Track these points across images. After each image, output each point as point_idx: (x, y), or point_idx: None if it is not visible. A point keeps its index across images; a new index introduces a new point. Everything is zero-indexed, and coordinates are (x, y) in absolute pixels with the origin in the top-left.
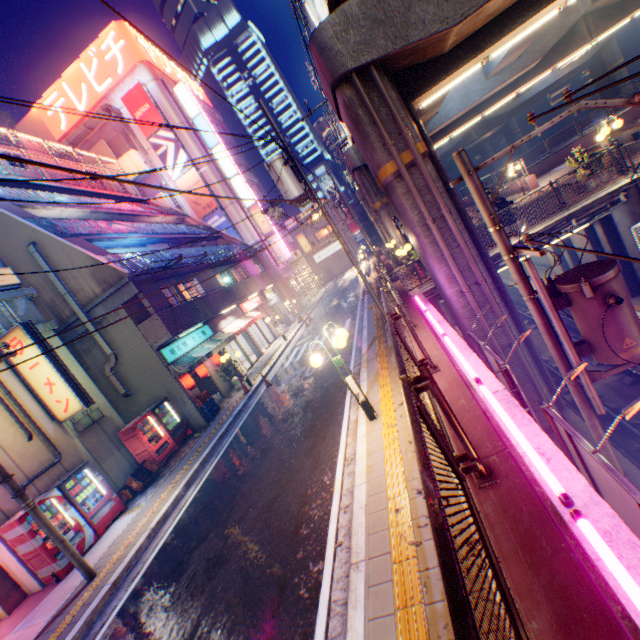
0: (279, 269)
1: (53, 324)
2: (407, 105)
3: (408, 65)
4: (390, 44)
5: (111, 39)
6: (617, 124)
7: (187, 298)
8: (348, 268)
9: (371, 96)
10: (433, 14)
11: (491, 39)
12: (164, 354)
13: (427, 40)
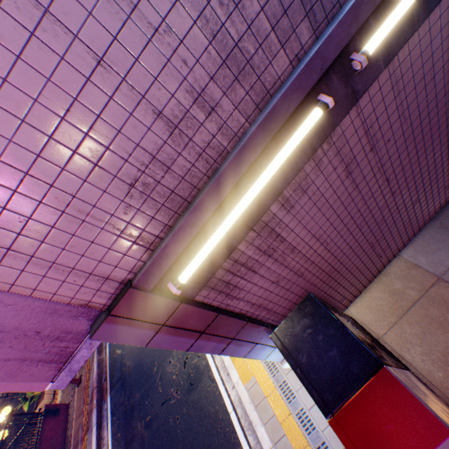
0: None
1: None
2: None
3: None
4: None
5: None
6: None
7: None
8: None
9: None
10: None
11: None
12: None
13: None
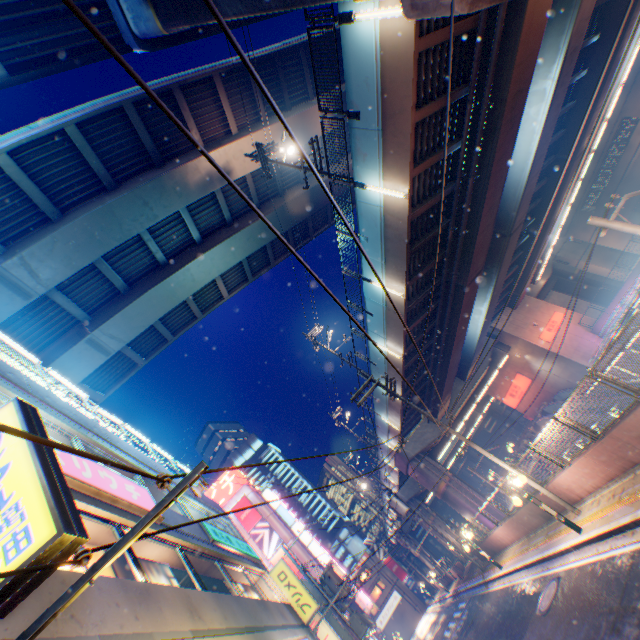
0: None
1: None
2: (434, 460)
3: (428, 448)
4: (422, 445)
5: (227, 475)
6: (510, 444)
7: None
8: (414, 624)
9: (422, 461)
10: (430, 434)
11: (449, 434)
12: None
13: (432, 441)
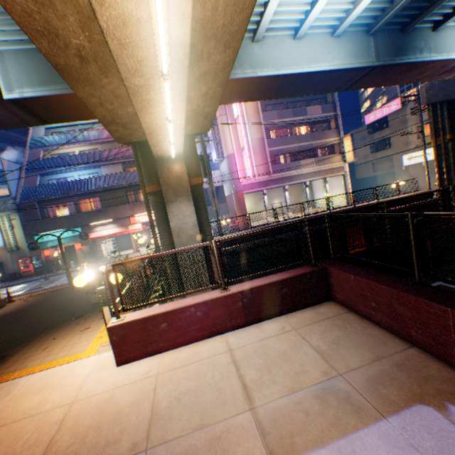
0: (241, 184)
1: (17, 211)
2: None
3: None
4: None
5: None
6: None
7: (90, 207)
8: None
9: None
10: None
11: None
12: (36, 238)
13: None
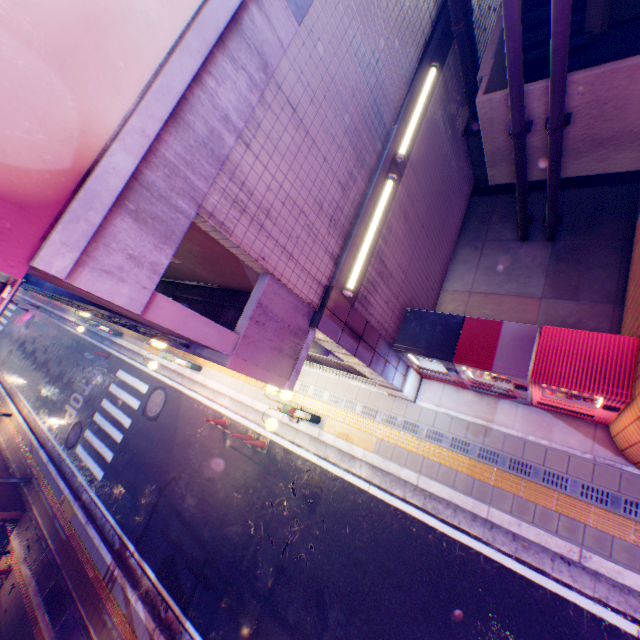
0: None
1: None
2: None
3: None
4: None
5: None
6: None
7: None
8: None
9: None
10: None
11: None
12: None
13: None
